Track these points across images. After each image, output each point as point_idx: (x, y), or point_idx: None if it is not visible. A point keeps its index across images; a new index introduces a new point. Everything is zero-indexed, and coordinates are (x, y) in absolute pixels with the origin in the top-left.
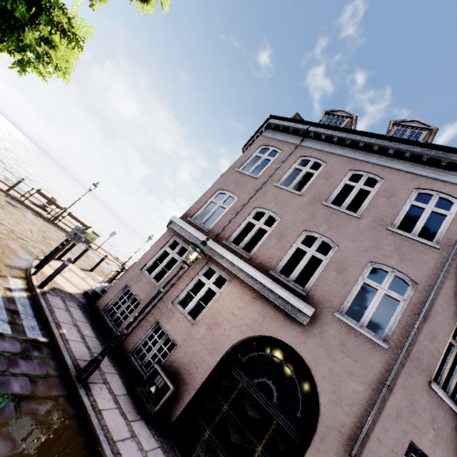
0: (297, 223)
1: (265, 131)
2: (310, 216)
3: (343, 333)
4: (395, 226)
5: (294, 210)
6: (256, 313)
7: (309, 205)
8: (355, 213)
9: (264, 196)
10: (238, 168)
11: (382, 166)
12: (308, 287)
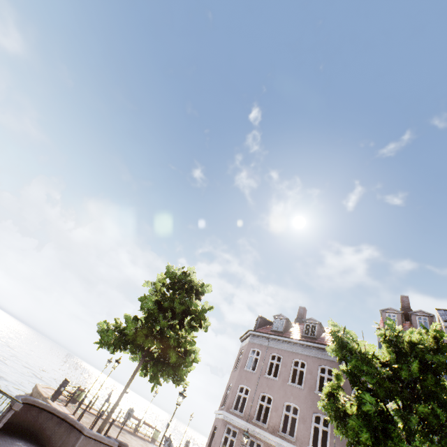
0: (280, 399)
1: (250, 338)
2: (284, 392)
3: None
4: (317, 389)
5: (277, 390)
6: None
7: (282, 385)
8: (301, 386)
9: (262, 384)
10: (244, 367)
11: (304, 354)
12: (295, 436)
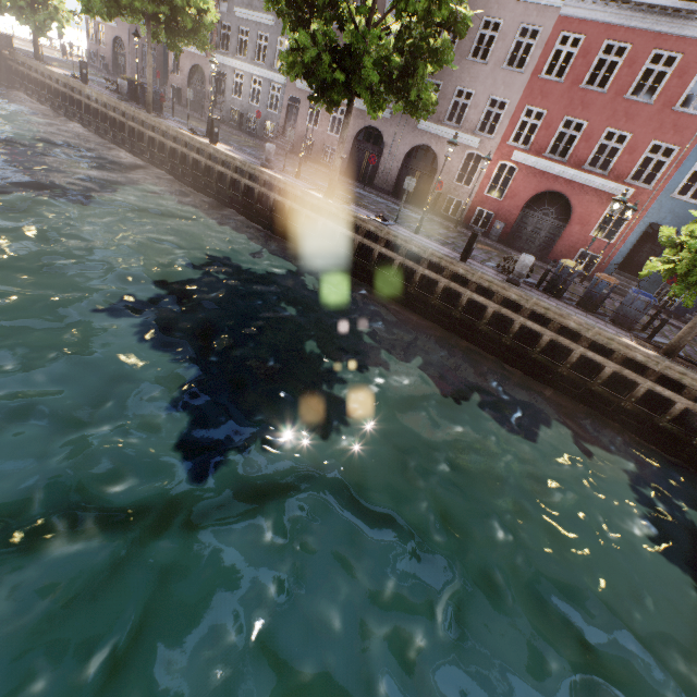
0: None
1: None
2: None
3: (123, 24)
4: None
5: None
6: (112, 33)
7: None
8: None
9: None
10: None
11: None
12: None
